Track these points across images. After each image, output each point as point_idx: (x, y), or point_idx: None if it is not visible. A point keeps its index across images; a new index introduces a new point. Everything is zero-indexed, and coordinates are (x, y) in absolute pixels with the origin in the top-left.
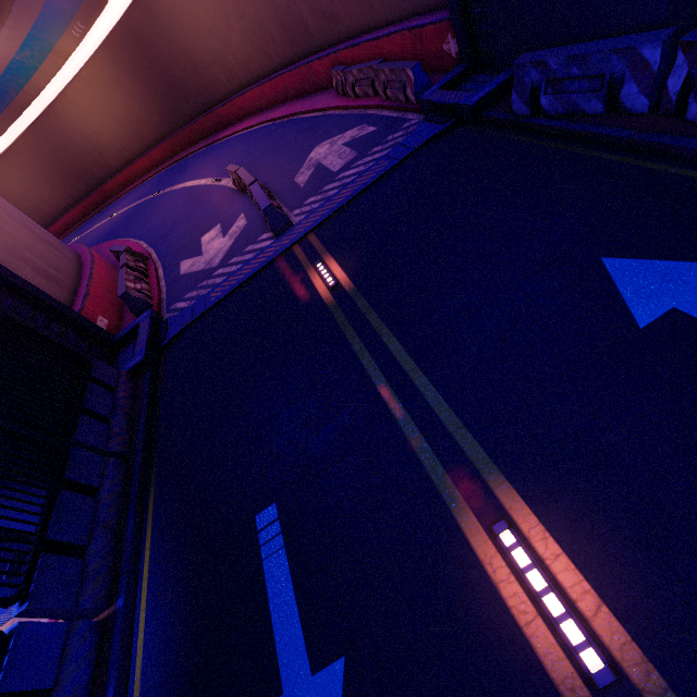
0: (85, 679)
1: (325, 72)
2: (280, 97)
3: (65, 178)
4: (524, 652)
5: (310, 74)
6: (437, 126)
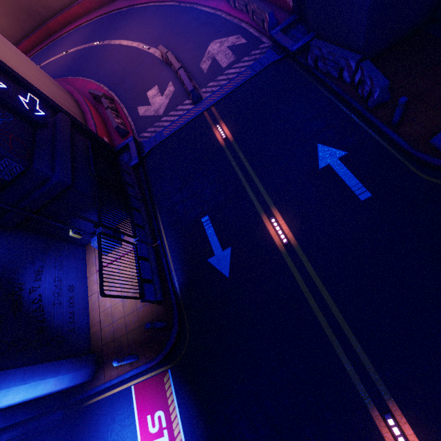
0: (155, 258)
1: None
2: None
3: (18, 13)
4: (272, 241)
5: None
6: (276, 56)
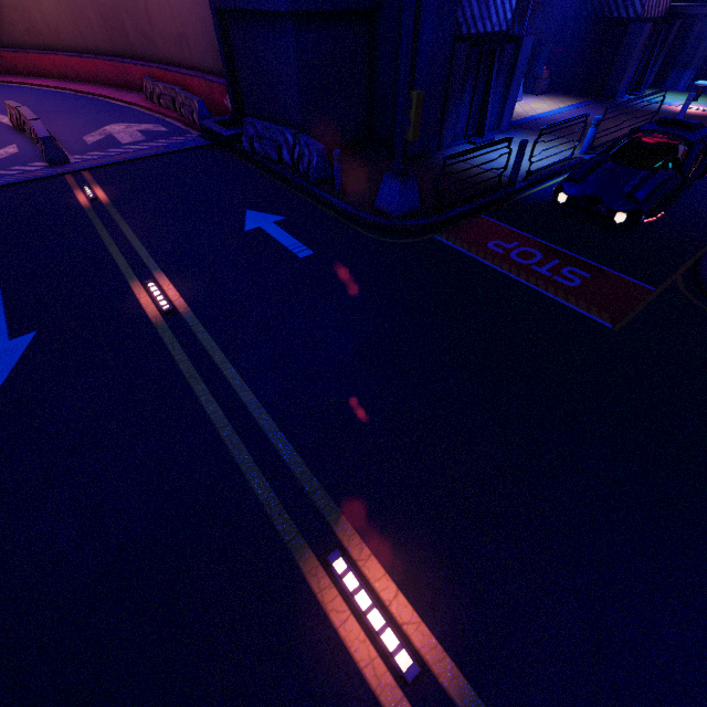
0: None
1: (139, 77)
2: (89, 76)
3: None
4: (141, 313)
5: (125, 72)
6: (205, 141)
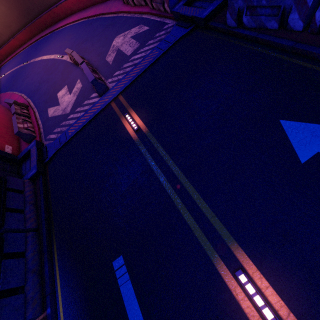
0: None
1: None
2: (90, 2)
3: None
4: None
5: None
6: (184, 30)
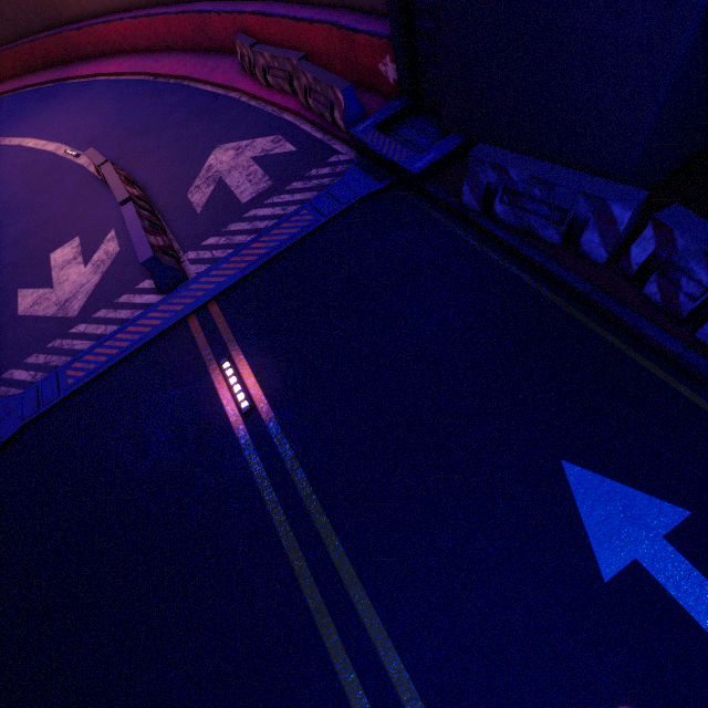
0: None
1: (225, 32)
2: (163, 42)
3: None
4: None
5: (206, 27)
6: (372, 181)
